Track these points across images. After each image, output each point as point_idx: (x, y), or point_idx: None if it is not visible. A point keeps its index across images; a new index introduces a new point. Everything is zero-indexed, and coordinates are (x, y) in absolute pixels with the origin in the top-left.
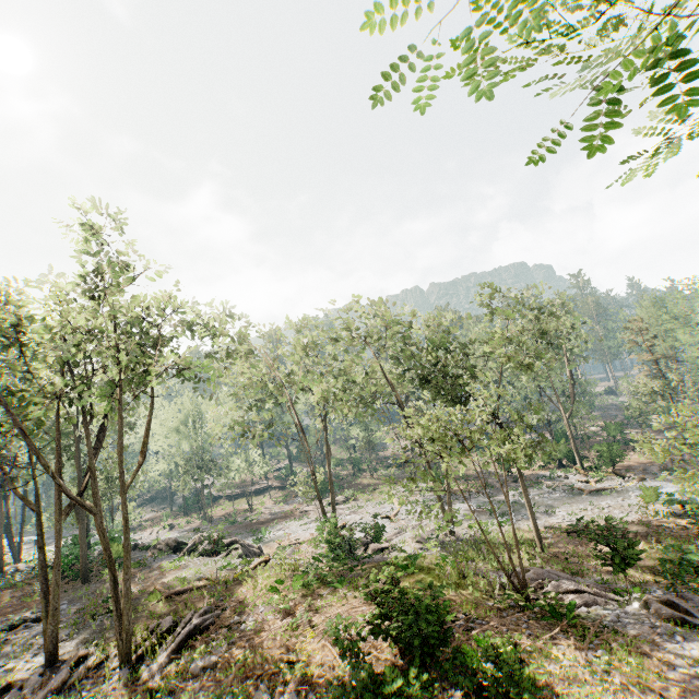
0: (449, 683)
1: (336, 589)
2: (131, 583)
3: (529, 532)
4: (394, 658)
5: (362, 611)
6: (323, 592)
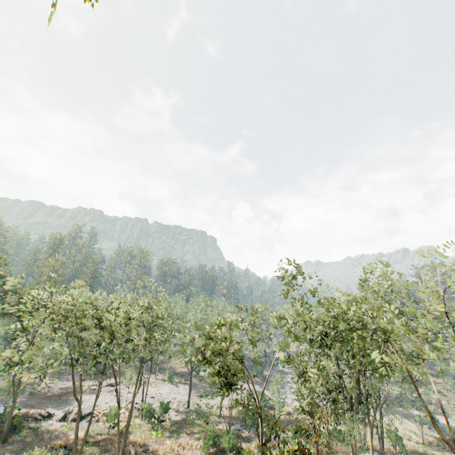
0: (224, 454)
1: (171, 433)
2: (50, 439)
3: (214, 407)
4: (207, 451)
5: (189, 440)
6: (167, 435)
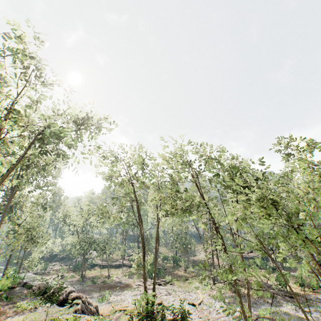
0: None
1: None
2: None
3: None
4: None
5: None
6: None
